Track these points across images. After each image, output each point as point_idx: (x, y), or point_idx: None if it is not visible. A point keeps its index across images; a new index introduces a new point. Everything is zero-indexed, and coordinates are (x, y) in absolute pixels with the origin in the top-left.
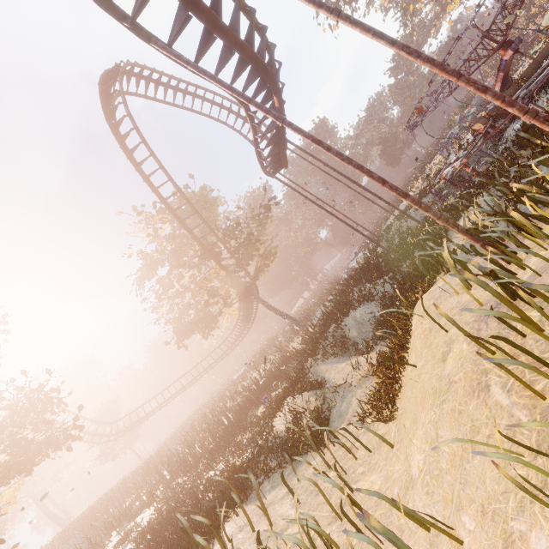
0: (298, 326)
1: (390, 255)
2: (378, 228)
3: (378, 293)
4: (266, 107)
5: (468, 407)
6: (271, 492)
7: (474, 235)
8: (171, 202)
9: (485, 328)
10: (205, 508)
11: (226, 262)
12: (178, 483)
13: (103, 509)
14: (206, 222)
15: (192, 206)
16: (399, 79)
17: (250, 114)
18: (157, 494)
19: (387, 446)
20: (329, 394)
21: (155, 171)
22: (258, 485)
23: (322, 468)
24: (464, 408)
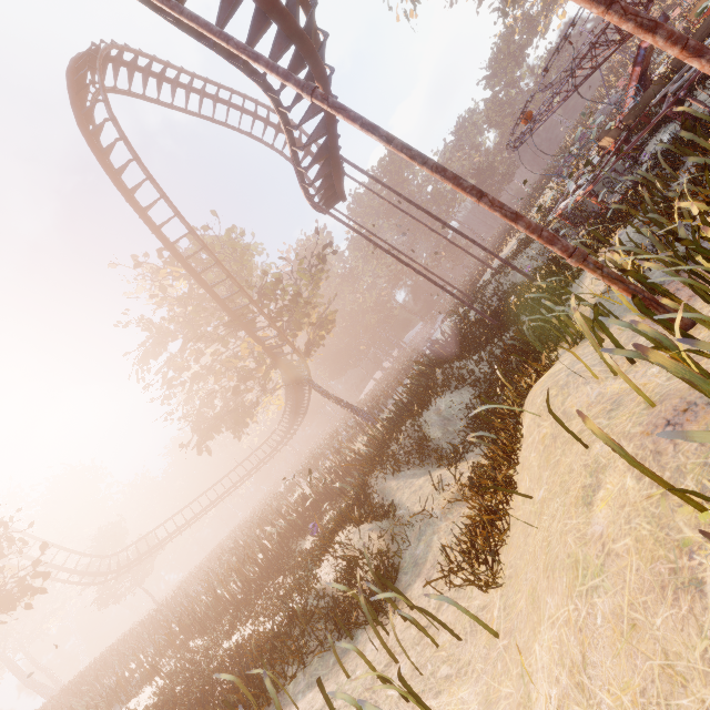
0: (364, 419)
1: (487, 321)
2: (471, 287)
3: (471, 375)
4: (284, 69)
5: (653, 620)
6: (306, 695)
7: (629, 283)
8: (185, 249)
9: (672, 450)
10: (212, 707)
11: (264, 334)
12: (190, 649)
13: (92, 680)
14: (232, 277)
15: (211, 253)
16: (497, 91)
17: (283, 112)
18: (163, 662)
19: (486, 633)
20: (400, 526)
21: (154, 202)
22: (288, 680)
23: (385, 658)
24: (643, 618)
